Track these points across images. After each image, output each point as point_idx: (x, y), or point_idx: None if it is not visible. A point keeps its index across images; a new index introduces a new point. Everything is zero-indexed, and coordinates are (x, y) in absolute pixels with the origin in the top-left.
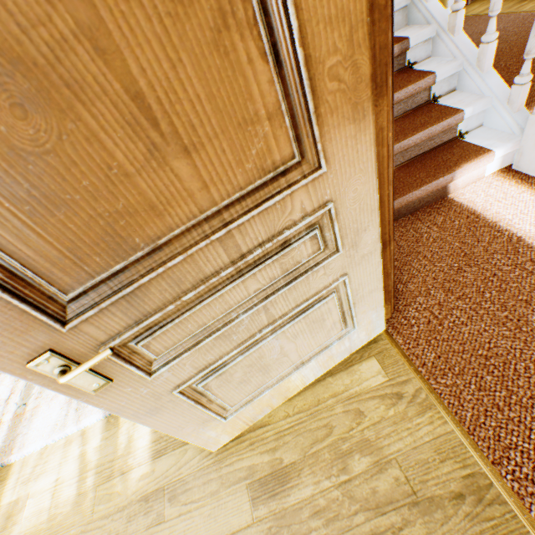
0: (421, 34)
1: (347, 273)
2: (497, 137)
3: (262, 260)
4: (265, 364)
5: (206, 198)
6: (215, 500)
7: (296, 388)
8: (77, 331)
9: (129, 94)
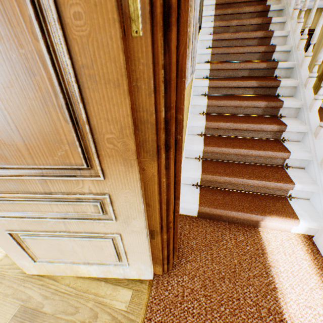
0: (296, 127)
1: (121, 233)
2: (311, 213)
3: (65, 200)
4: (62, 249)
5: (32, 161)
6: (3, 299)
7: (84, 273)
8: None
9: None
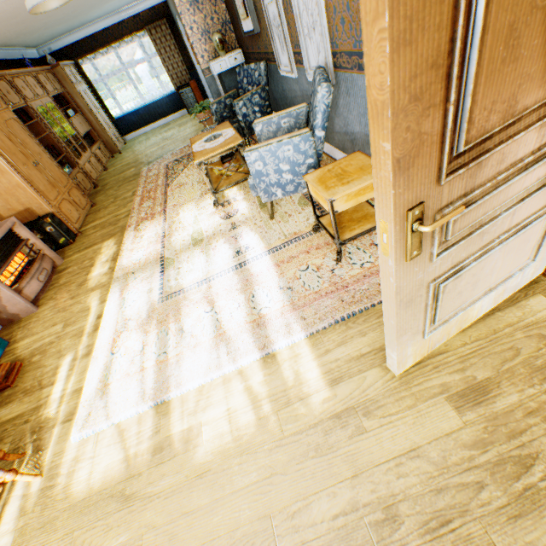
0: None
1: None
2: None
3: (540, 158)
4: (478, 278)
5: None
6: (414, 412)
7: (469, 320)
8: (439, 190)
9: None
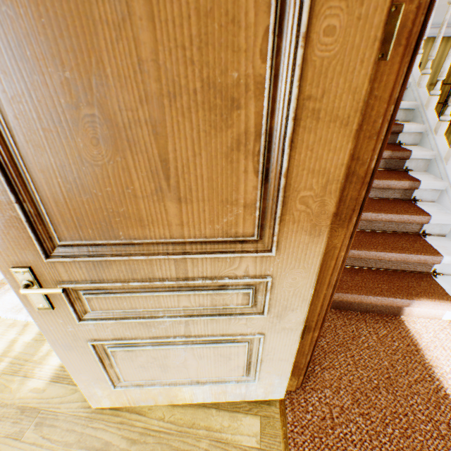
0: (432, 183)
1: (265, 333)
2: None
3: (201, 288)
4: (167, 363)
5: (179, 231)
6: None
7: (183, 399)
8: (53, 265)
9: (160, 158)
